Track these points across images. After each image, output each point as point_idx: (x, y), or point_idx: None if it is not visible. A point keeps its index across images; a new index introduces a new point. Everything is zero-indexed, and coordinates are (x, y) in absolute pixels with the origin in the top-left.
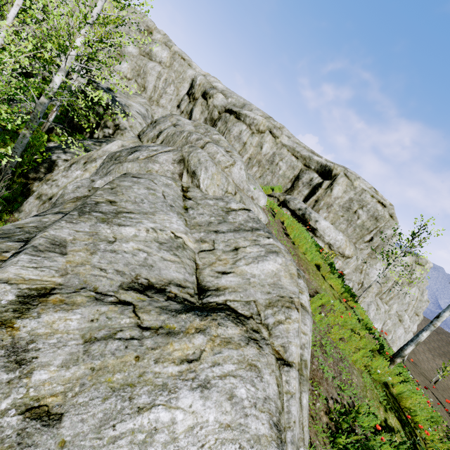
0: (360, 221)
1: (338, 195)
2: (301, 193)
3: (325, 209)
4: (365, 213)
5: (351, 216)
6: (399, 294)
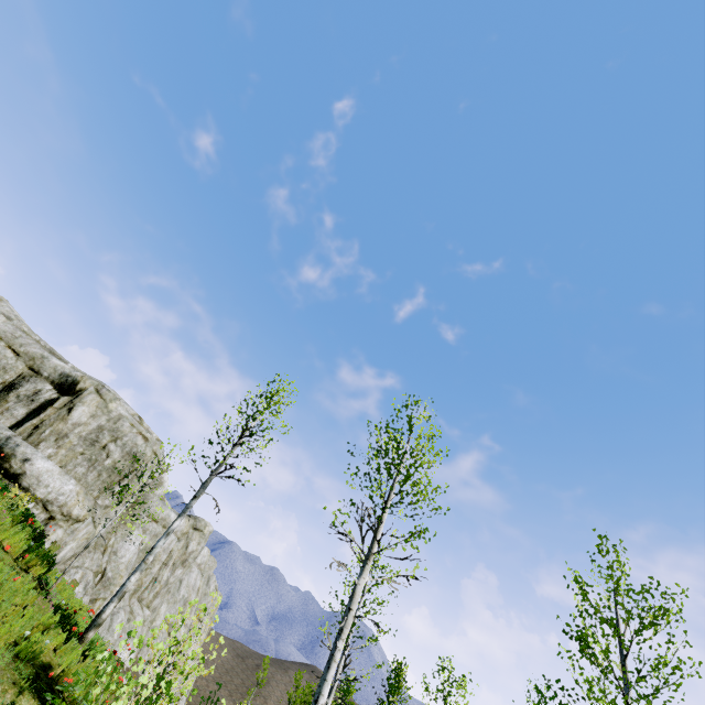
0: (110, 460)
1: (81, 419)
2: (11, 412)
3: (54, 441)
4: (120, 449)
5: (97, 454)
6: (169, 585)
